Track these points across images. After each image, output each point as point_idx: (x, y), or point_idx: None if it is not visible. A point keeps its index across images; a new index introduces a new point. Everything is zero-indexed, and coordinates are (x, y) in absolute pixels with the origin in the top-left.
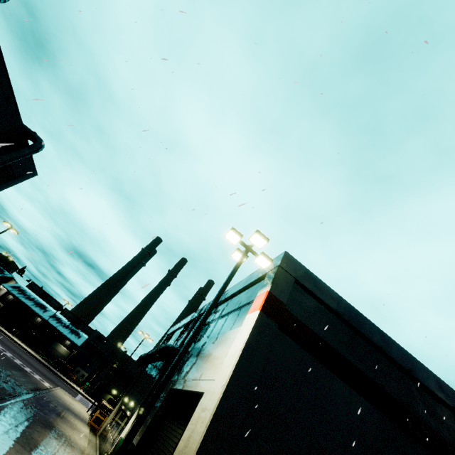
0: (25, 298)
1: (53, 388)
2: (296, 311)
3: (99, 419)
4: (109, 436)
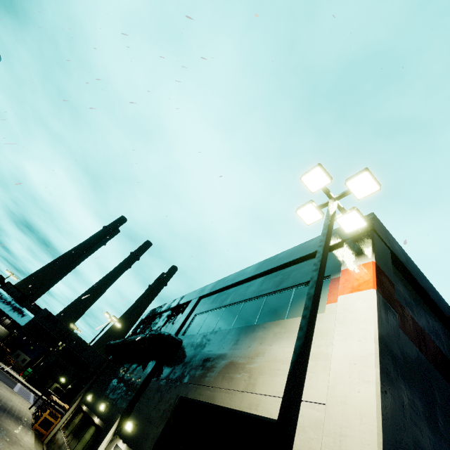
0: None
1: None
2: (398, 296)
3: (48, 420)
4: None
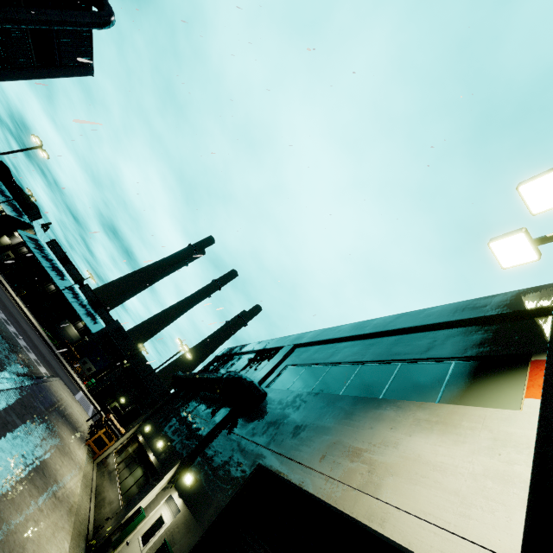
0: (42, 256)
1: (50, 378)
2: None
3: (102, 439)
4: (114, 479)
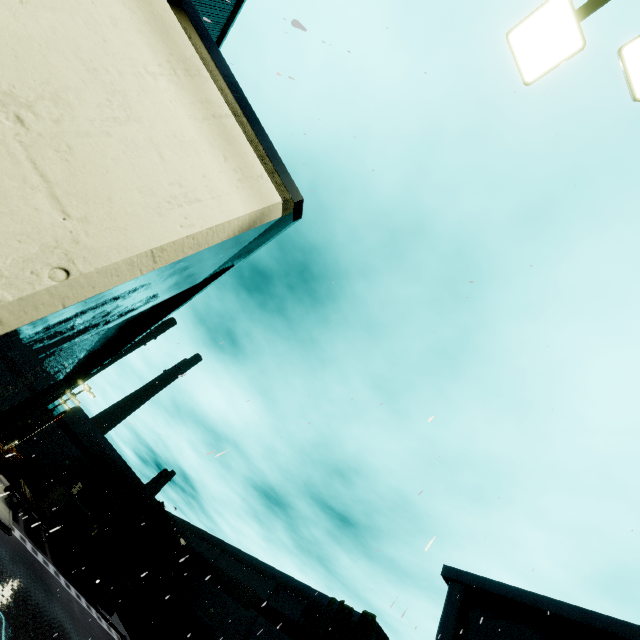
0: None
1: None
2: (70, 424)
3: None
4: None
